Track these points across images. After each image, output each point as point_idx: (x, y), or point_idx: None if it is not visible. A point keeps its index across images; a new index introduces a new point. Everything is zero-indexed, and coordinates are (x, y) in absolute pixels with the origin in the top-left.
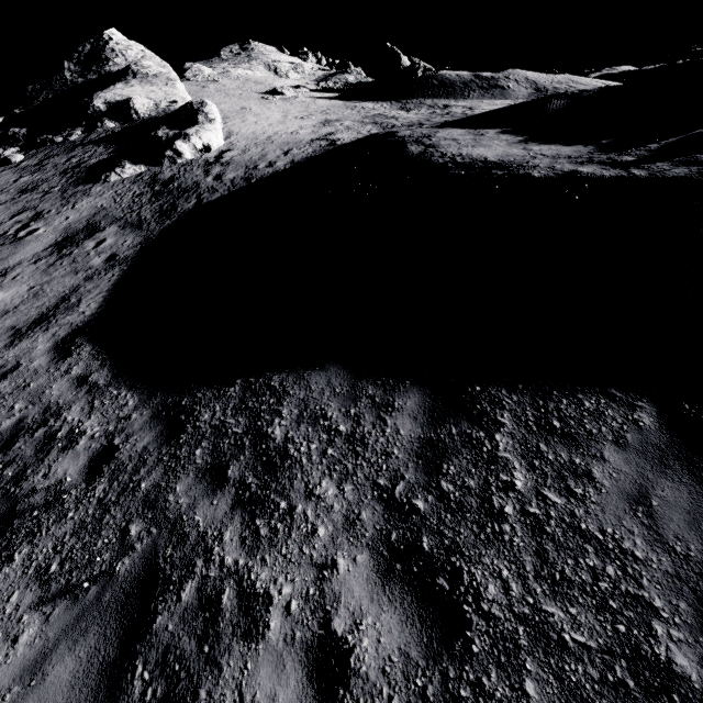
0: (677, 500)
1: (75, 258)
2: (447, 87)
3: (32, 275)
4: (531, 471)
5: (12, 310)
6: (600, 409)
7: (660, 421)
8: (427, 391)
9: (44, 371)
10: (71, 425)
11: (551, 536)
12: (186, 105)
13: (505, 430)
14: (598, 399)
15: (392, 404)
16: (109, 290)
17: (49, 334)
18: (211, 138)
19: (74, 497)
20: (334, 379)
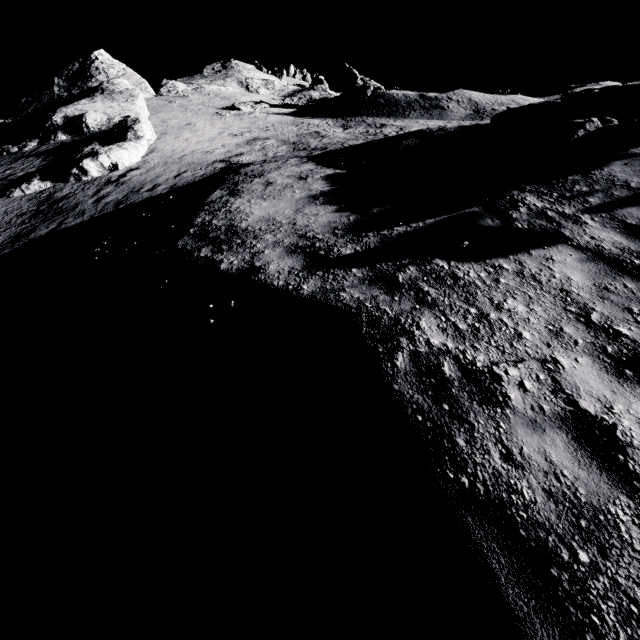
0: None
1: None
2: (391, 106)
3: None
4: None
5: None
6: None
7: None
8: None
9: None
10: None
11: None
12: (121, 123)
13: None
14: None
15: None
16: None
17: None
18: (122, 157)
19: None
20: None
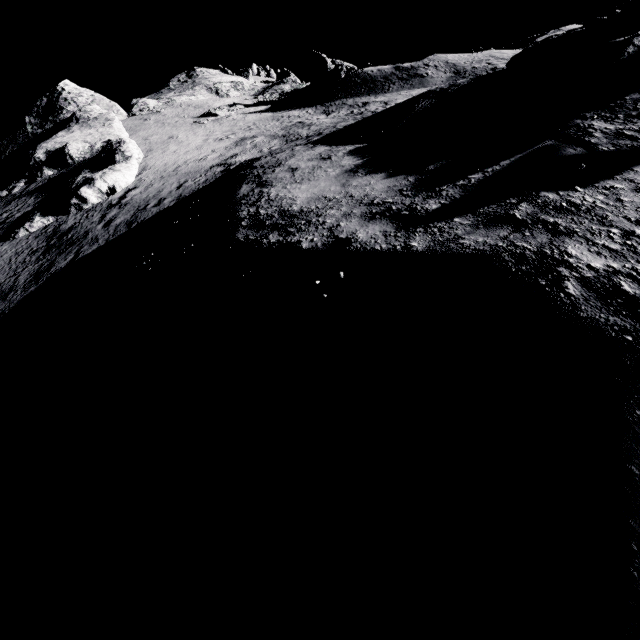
0: None
1: None
2: (369, 83)
3: None
4: None
5: None
6: None
7: None
8: None
9: None
10: None
11: None
12: (106, 146)
13: None
14: None
15: None
16: None
17: None
18: (117, 179)
19: None
20: None
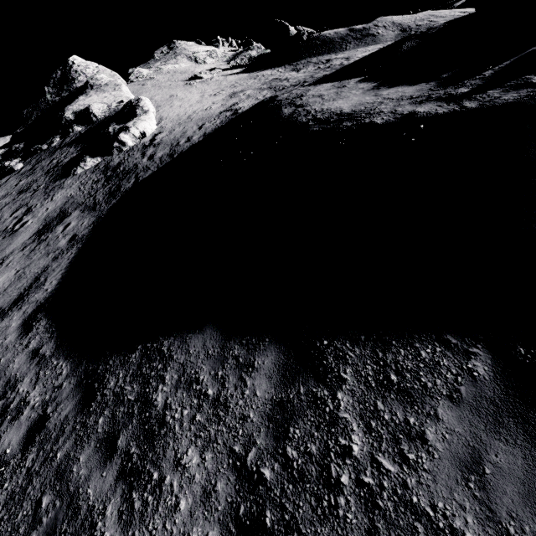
0: (511, 467)
1: (48, 242)
2: (328, 44)
3: (19, 260)
4: (367, 434)
5: (2, 293)
6: (435, 358)
7: (495, 369)
8: (282, 348)
9: (12, 347)
10: (21, 396)
11: (383, 512)
12: (127, 104)
13: (347, 387)
14: (434, 347)
15: (252, 364)
16: (66, 267)
17: (21, 312)
18: (145, 127)
19: (11, 467)
20: (208, 341)
